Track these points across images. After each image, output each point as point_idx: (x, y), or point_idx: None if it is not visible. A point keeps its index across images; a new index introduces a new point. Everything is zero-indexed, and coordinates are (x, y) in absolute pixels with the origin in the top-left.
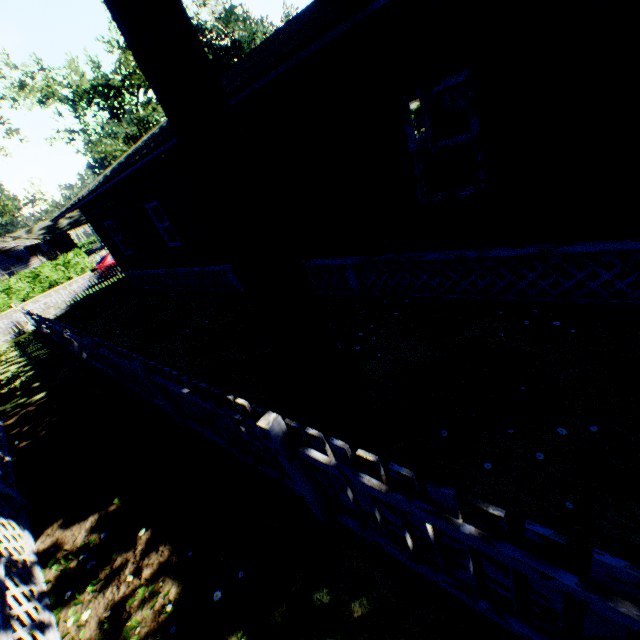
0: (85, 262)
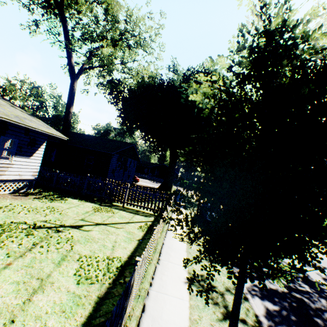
0: None
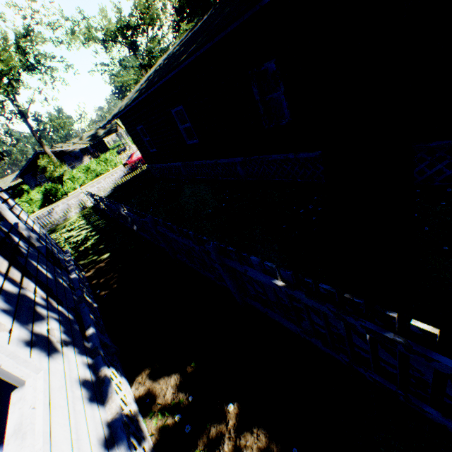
0: (116, 159)
